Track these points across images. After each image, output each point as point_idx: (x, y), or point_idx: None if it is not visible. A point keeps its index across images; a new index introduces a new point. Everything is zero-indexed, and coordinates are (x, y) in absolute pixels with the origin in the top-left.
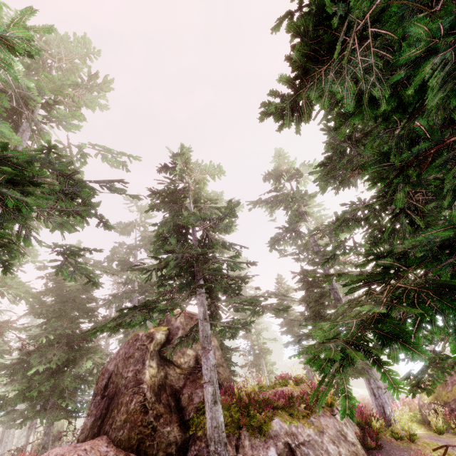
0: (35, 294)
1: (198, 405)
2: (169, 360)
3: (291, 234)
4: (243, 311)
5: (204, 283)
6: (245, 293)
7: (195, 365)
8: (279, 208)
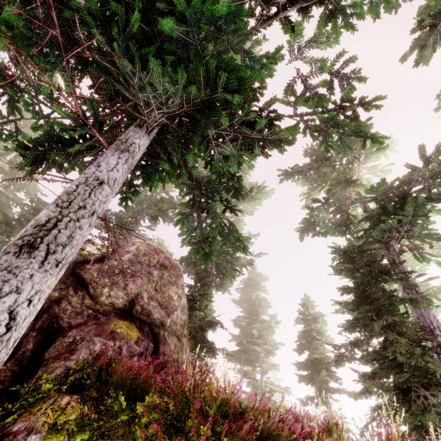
0: (0, 205)
1: (76, 364)
2: (83, 281)
3: (335, 215)
4: (233, 163)
5: (163, 68)
6: (257, 319)
7: (125, 307)
8: (320, 190)
